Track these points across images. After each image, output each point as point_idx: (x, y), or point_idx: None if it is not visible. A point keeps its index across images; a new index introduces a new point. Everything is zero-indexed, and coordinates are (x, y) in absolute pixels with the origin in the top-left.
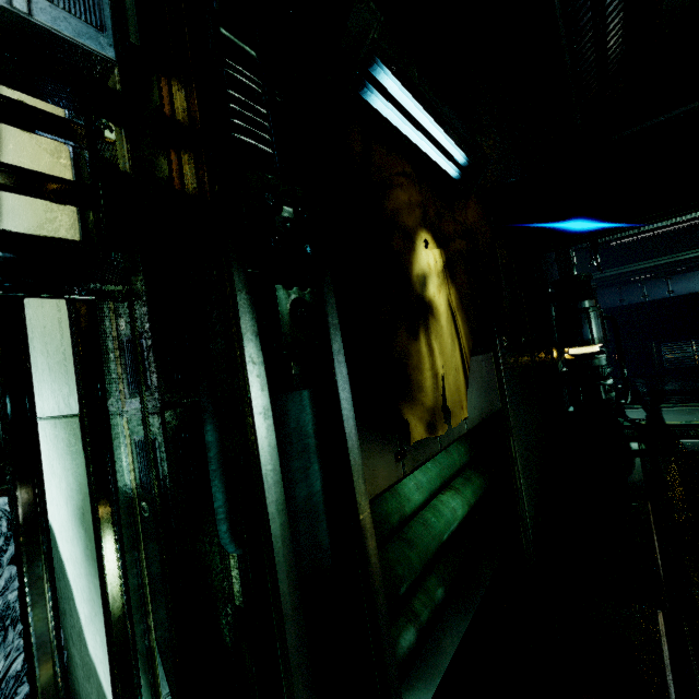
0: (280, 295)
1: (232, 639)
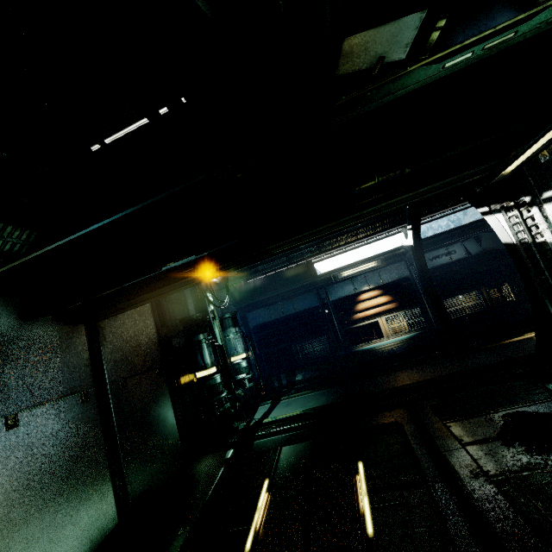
0: None
1: None
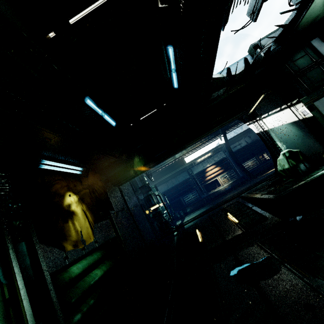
0: (14, 223)
1: (6, 310)
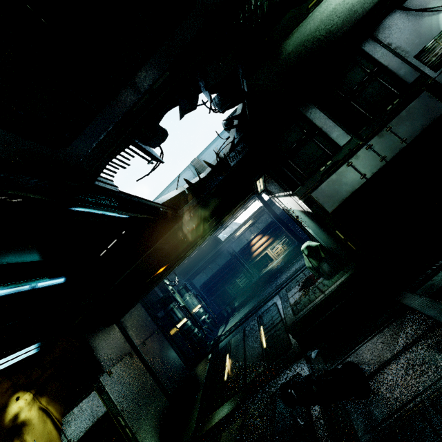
0: None
1: None
